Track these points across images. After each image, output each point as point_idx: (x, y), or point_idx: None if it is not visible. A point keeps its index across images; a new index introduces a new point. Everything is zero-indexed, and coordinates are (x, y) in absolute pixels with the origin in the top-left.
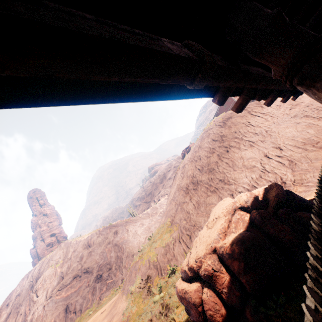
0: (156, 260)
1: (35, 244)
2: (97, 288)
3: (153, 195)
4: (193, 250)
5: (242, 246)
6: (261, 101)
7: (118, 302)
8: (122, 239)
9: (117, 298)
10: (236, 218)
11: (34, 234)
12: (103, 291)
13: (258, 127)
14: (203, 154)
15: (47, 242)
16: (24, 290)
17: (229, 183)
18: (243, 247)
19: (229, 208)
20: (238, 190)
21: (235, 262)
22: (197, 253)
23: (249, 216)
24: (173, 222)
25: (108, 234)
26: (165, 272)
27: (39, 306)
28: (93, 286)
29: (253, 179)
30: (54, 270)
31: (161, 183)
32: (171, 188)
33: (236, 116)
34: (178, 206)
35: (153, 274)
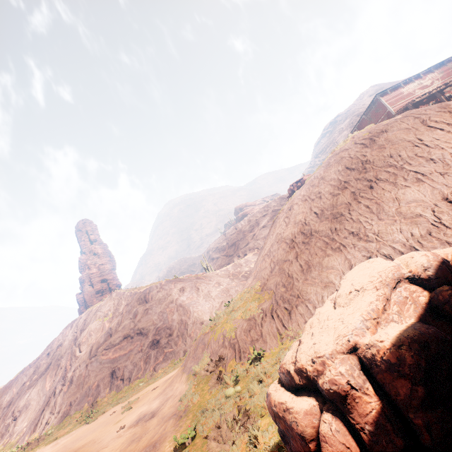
0: (234, 337)
1: (82, 288)
2: (152, 356)
3: (237, 247)
4: (307, 338)
5: (422, 354)
6: (451, 103)
7: (176, 381)
8: (190, 299)
9: (175, 375)
10: (400, 295)
11: (82, 276)
12: (159, 360)
13: (439, 148)
14: (326, 190)
15: (97, 288)
16: (67, 341)
17: (367, 239)
18: (424, 356)
19: (386, 275)
20: (382, 252)
21: (402, 381)
22: (317, 347)
23: (431, 295)
24: (265, 287)
25: (172, 290)
26: (245, 356)
27: (82, 364)
28: (147, 352)
29: (415, 236)
30: (101, 324)
31: (251, 232)
32: (267, 239)
33: (396, 129)
34: (276, 265)
35: (228, 355)
